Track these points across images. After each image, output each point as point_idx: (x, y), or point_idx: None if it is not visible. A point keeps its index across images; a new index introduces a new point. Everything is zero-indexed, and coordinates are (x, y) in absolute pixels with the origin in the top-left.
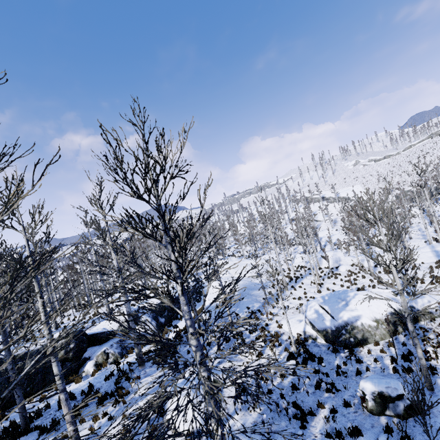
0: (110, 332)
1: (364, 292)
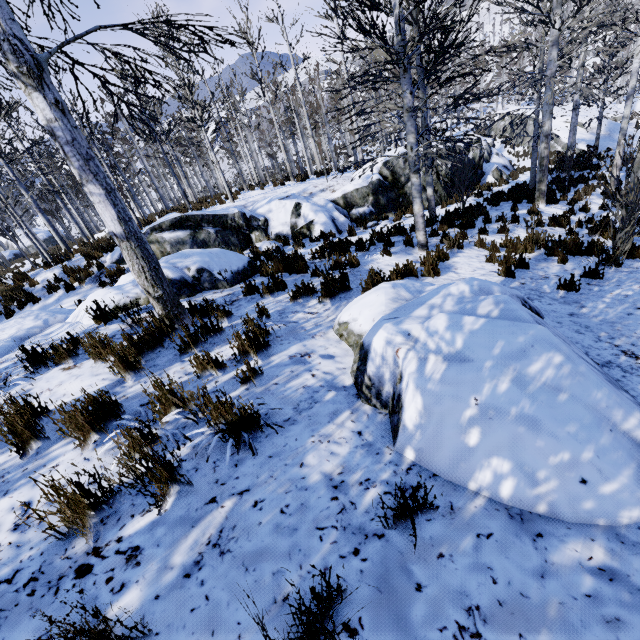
0: None
1: None
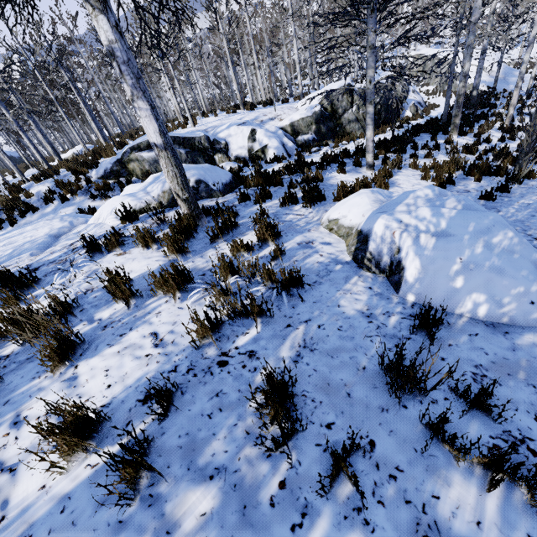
0: None
1: None
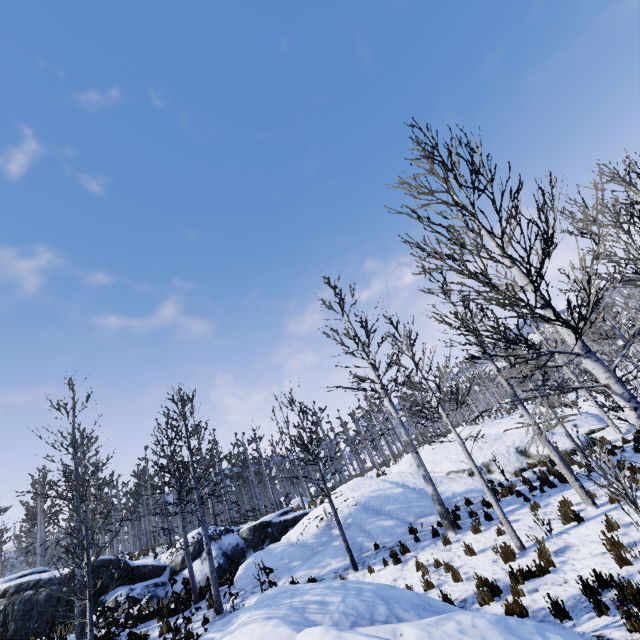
0: (153, 567)
1: (254, 630)
